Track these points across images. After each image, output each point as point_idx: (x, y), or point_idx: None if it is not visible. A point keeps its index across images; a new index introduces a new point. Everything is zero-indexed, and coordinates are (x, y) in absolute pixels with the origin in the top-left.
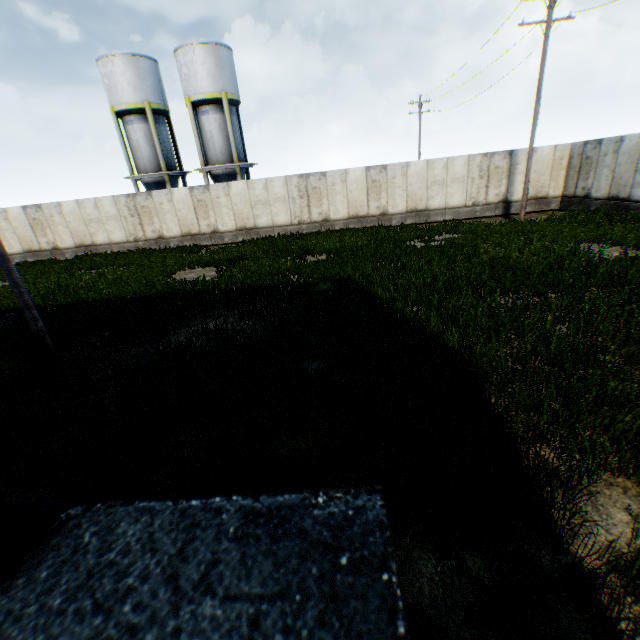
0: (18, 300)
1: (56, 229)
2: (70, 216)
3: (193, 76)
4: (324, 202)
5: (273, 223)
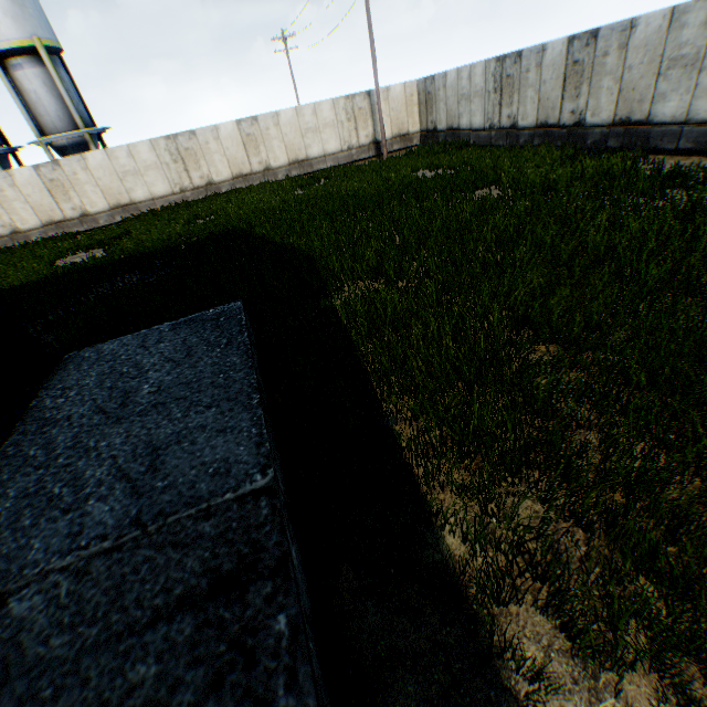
0: None
1: None
2: None
3: None
4: (202, 164)
5: (152, 195)
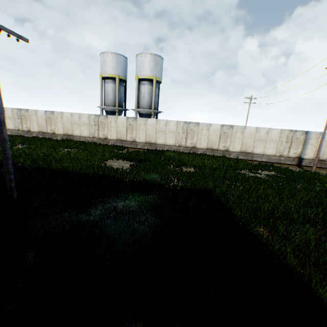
0: (20, 158)
1: (57, 124)
2: (65, 119)
3: (142, 67)
4: (195, 138)
5: (165, 143)
